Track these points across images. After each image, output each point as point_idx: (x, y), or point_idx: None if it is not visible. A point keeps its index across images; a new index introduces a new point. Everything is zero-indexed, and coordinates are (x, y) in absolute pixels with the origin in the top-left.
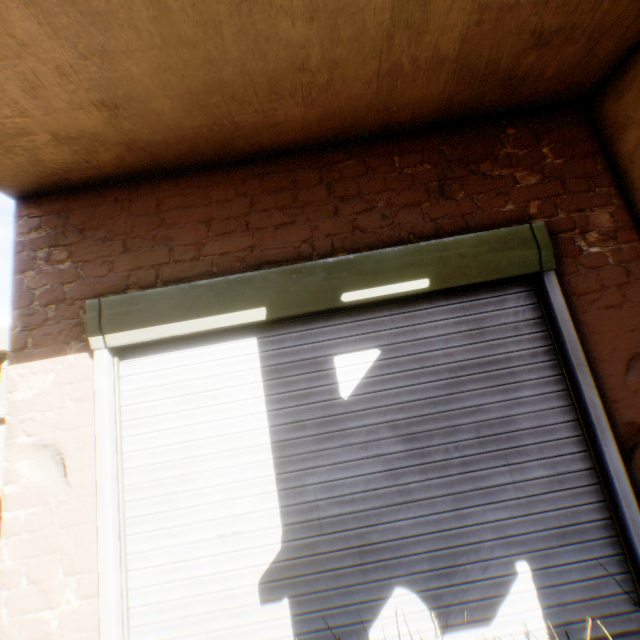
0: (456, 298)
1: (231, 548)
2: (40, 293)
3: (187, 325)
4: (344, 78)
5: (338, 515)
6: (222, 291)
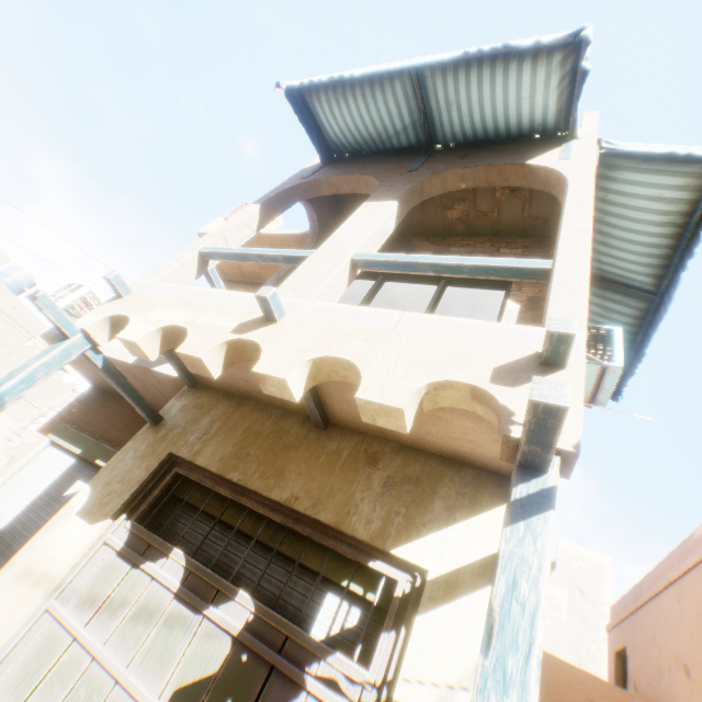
0: None
1: None
2: (64, 415)
3: (67, 444)
4: (146, 394)
5: (21, 530)
6: (82, 439)
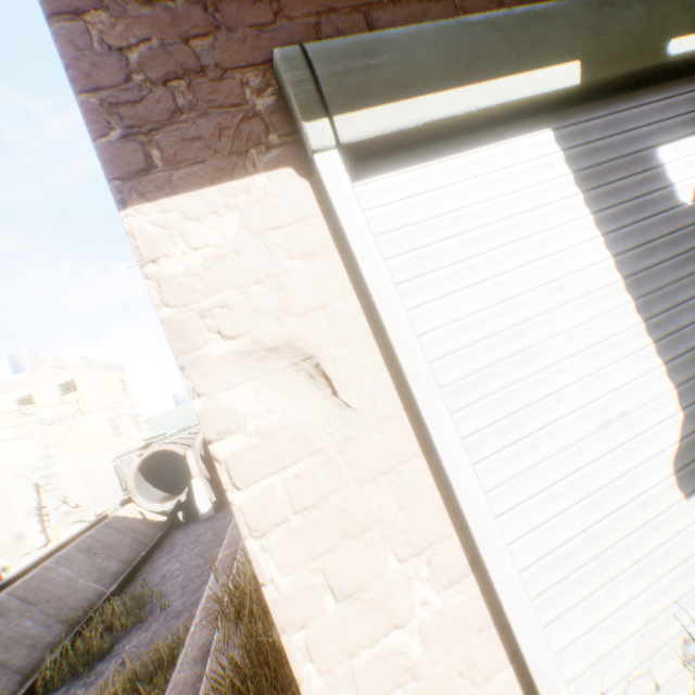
0: None
1: (622, 439)
2: (136, 58)
3: (470, 95)
4: None
5: None
6: (512, 33)
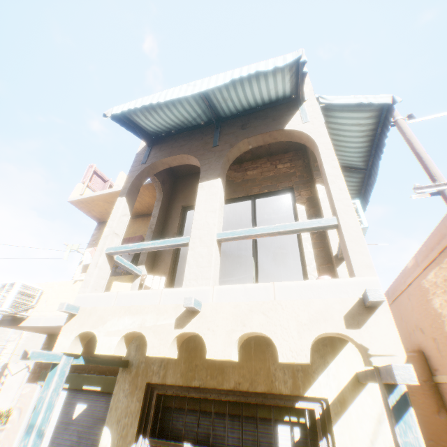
0: (109, 394)
1: None
2: (39, 363)
3: None
4: None
5: None
6: None
